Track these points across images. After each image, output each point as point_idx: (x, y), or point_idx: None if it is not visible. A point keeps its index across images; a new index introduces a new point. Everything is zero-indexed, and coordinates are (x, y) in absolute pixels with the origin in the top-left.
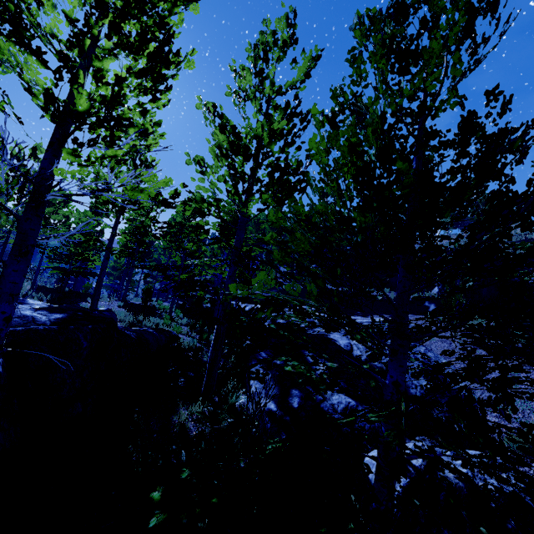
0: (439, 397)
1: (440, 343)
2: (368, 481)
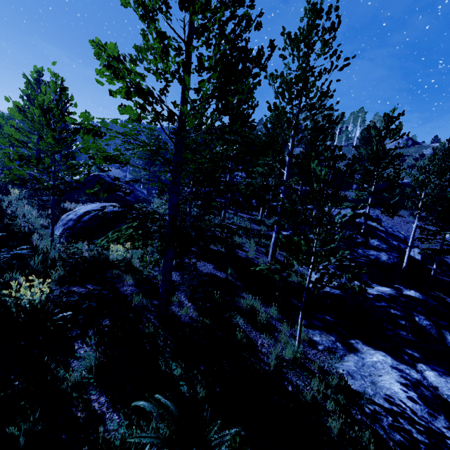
0: (406, 239)
1: (388, 220)
2: (412, 257)
